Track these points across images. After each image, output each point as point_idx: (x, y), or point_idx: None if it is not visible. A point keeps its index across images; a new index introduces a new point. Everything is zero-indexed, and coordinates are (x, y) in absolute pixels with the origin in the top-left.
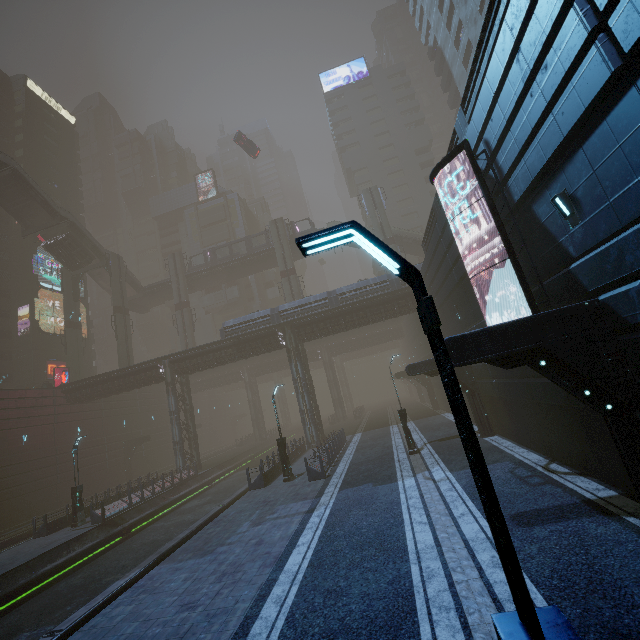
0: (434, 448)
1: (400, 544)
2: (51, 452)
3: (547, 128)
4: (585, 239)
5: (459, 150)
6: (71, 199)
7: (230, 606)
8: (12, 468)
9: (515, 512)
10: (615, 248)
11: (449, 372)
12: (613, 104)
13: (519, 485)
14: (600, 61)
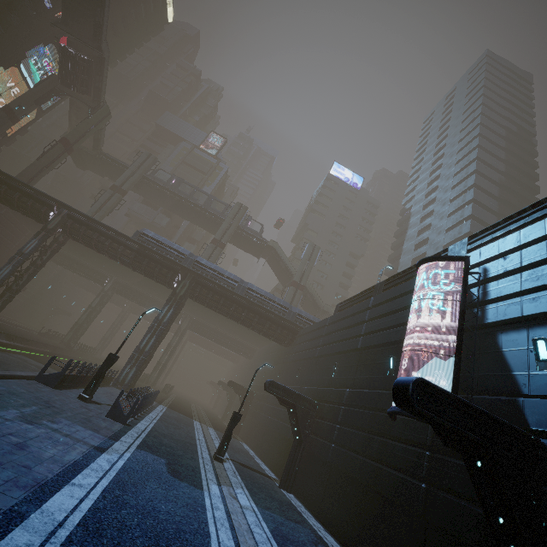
0: (237, 468)
1: None
2: None
3: None
4: None
5: (460, 259)
6: (114, 51)
7: None
8: None
9: None
10: None
11: None
12: None
13: None
14: None
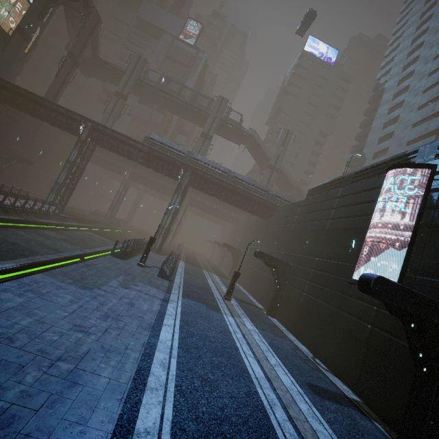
0: (239, 304)
1: (243, 365)
2: None
3: None
4: None
5: (428, 167)
6: None
7: (122, 349)
8: None
9: (309, 382)
10: None
11: None
12: None
13: (303, 363)
14: None
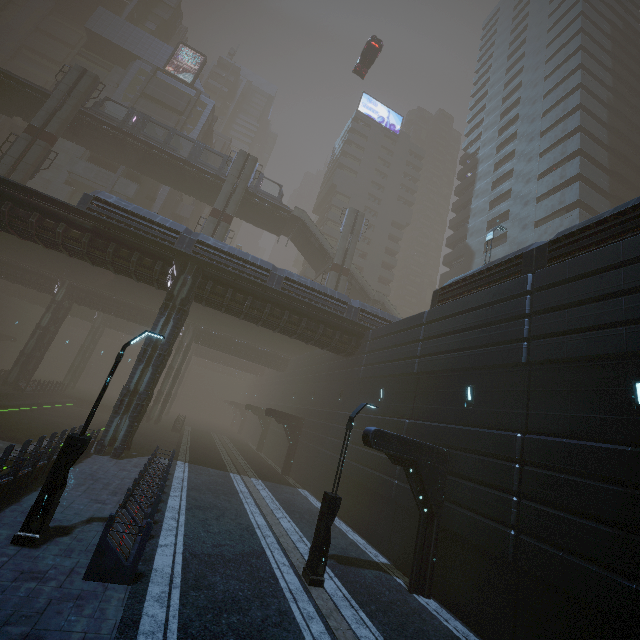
0: (344, 583)
1: None
2: None
3: None
4: None
5: None
6: None
7: None
8: None
9: None
10: None
11: None
12: None
13: None
14: None
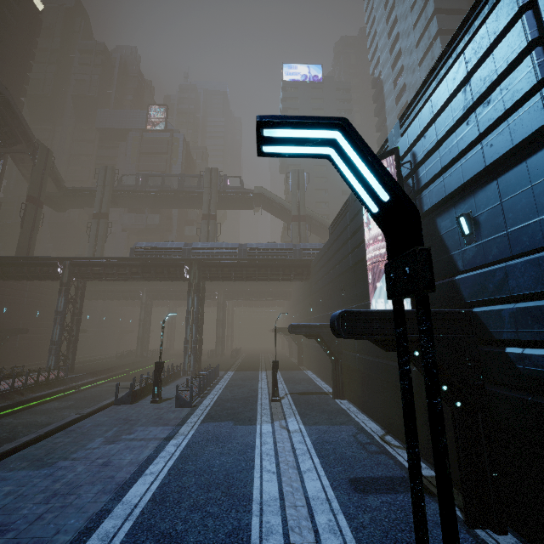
0: (293, 400)
1: (247, 491)
2: None
3: (473, 155)
4: (475, 257)
5: (390, 154)
6: (14, 79)
7: (48, 537)
8: None
9: (354, 476)
10: (502, 271)
11: (431, 362)
12: (538, 149)
13: (359, 450)
14: (541, 108)
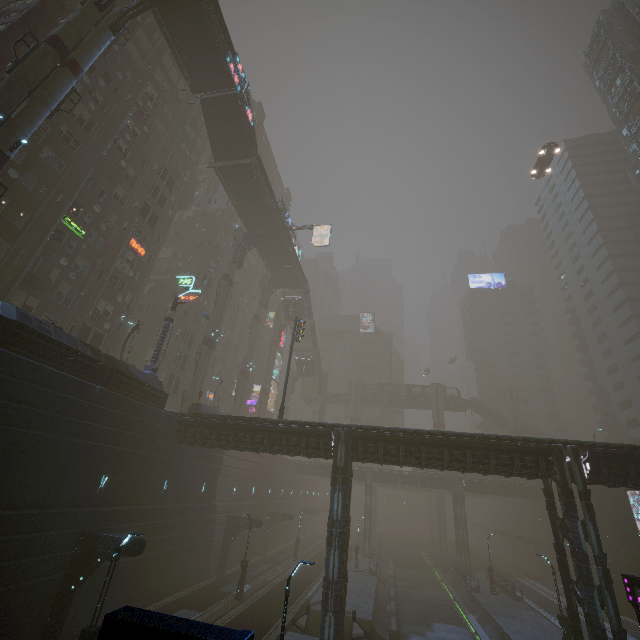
0: None
1: None
2: (285, 504)
3: None
4: None
5: None
6: None
7: None
8: (278, 510)
9: None
10: None
11: None
12: None
13: None
14: None
